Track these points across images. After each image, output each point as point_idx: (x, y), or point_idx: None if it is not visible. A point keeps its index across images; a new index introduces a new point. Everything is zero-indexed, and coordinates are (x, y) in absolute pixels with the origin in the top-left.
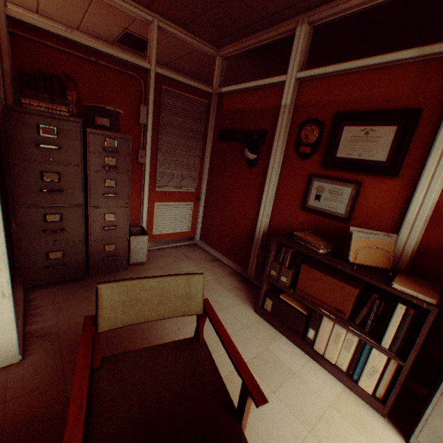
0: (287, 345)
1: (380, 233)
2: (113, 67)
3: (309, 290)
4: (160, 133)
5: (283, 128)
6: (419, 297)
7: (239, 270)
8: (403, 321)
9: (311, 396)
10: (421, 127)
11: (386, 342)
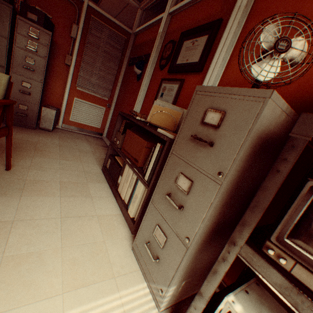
0: (104, 187)
1: (177, 107)
2: None
3: (127, 148)
4: (85, 48)
5: (156, 49)
6: (167, 136)
7: None
8: (156, 156)
9: (88, 208)
10: (220, 33)
11: (147, 175)
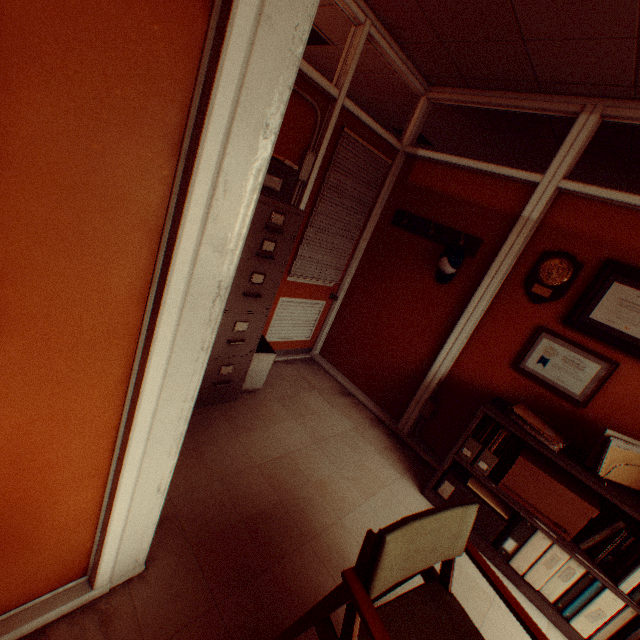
0: None
1: (638, 443)
2: None
3: (521, 490)
4: (319, 198)
5: (515, 249)
6: None
7: (385, 418)
8: None
9: (519, 636)
10: None
11: (627, 585)
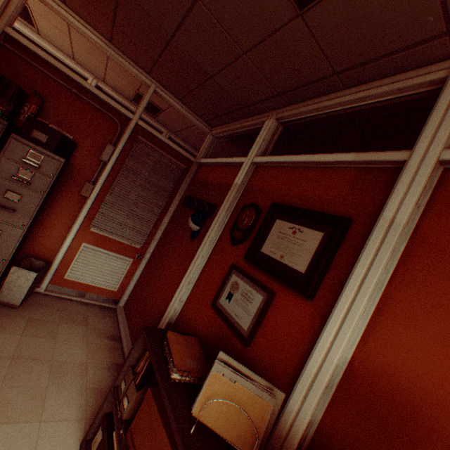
0: None
1: (261, 380)
2: (94, 104)
3: (139, 442)
4: (119, 175)
5: (227, 205)
6: None
7: None
8: None
9: None
10: (349, 241)
11: None
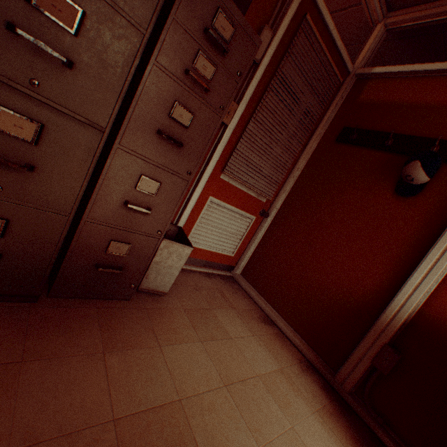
0: None
1: None
2: None
3: None
4: (268, 88)
5: None
6: None
7: (317, 362)
8: None
9: None
10: None
11: None
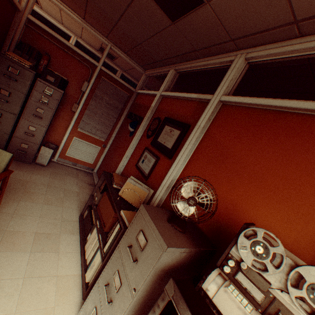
0: (75, 239)
1: (145, 186)
2: (76, 58)
3: (101, 208)
4: (92, 99)
5: (147, 118)
6: (125, 221)
7: None
8: (115, 235)
9: (52, 266)
10: (188, 135)
11: (106, 247)
